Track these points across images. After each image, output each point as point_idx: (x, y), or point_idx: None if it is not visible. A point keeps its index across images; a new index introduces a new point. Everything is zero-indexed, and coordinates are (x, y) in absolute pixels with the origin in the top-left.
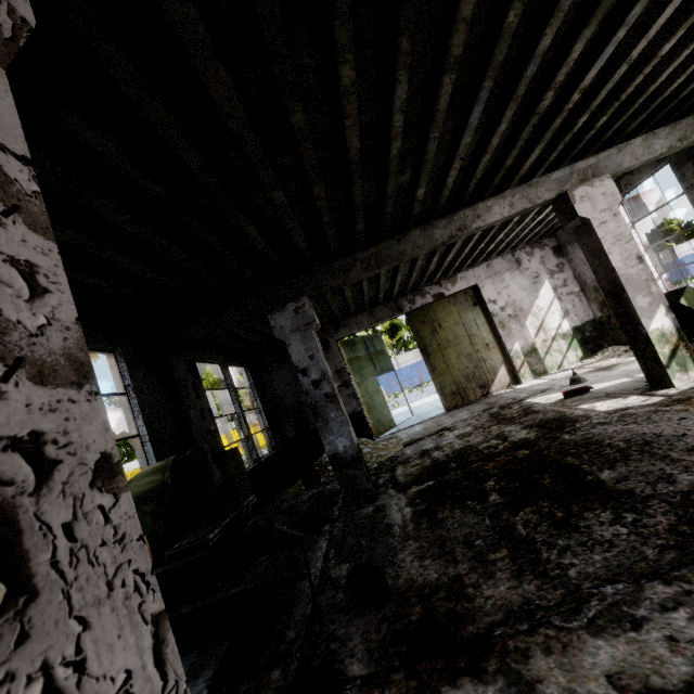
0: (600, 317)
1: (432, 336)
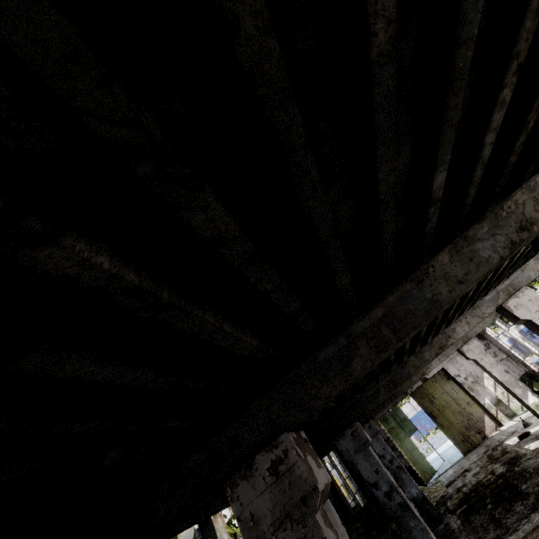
0: (528, 371)
1: (431, 405)
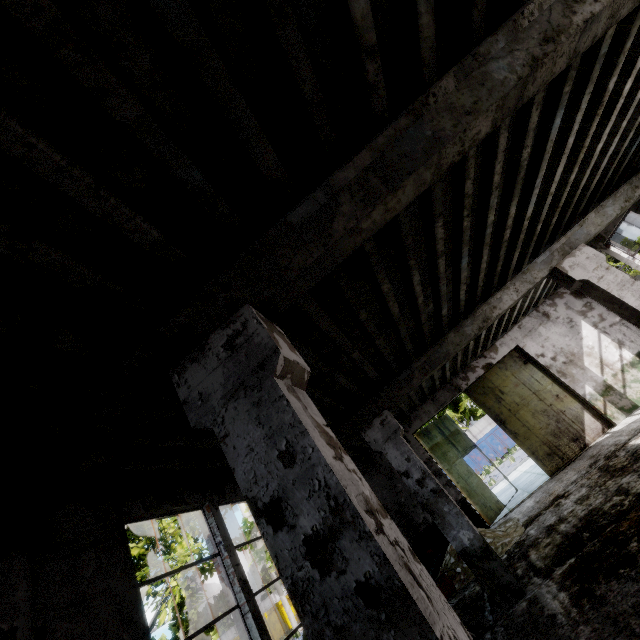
0: None
1: (498, 404)
